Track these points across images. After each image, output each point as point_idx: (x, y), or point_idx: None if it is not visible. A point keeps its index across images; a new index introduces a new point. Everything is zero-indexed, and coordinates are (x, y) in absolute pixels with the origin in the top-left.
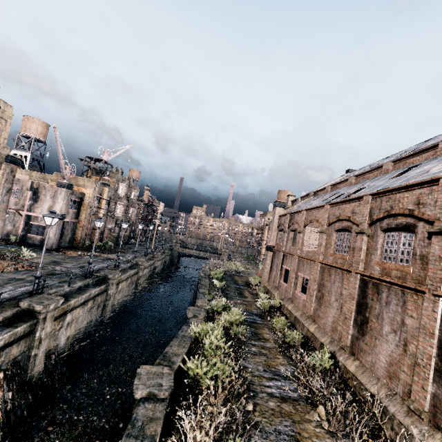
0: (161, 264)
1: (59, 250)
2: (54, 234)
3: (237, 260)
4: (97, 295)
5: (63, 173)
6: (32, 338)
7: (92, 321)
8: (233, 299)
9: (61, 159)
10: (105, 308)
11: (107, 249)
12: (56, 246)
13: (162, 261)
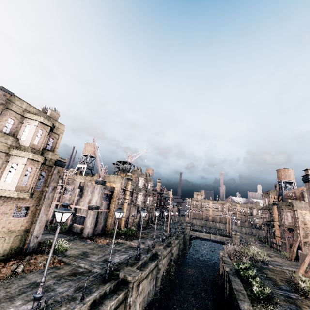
0: (176, 248)
1: (92, 238)
2: (90, 223)
3: (251, 243)
4: (114, 308)
5: (99, 173)
6: None
7: None
8: None
9: (97, 162)
10: None
11: (130, 235)
12: (91, 234)
13: (177, 245)
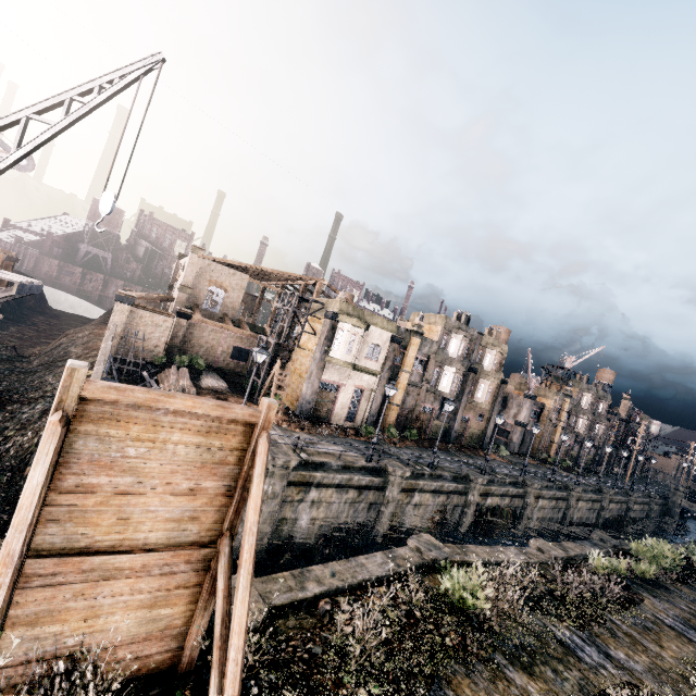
0: (640, 510)
1: (519, 455)
2: (516, 439)
3: None
4: (559, 499)
5: (529, 386)
6: (523, 501)
7: (553, 520)
8: None
9: (529, 374)
10: (564, 516)
11: (564, 467)
12: (517, 451)
13: (643, 507)
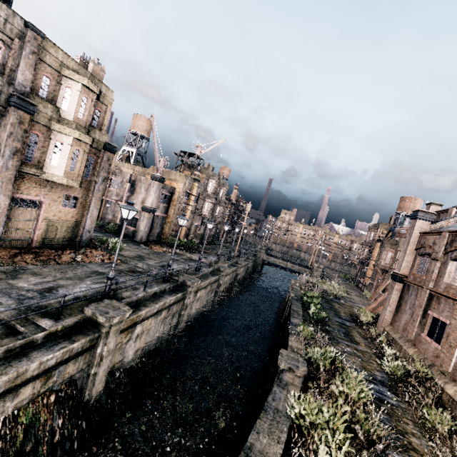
0: (243, 270)
1: (147, 243)
2: (144, 227)
3: (332, 279)
4: (173, 303)
5: (157, 166)
6: (93, 354)
7: (165, 332)
8: (339, 343)
9: (155, 150)
10: (180, 318)
11: (191, 248)
12: (145, 240)
13: (245, 268)
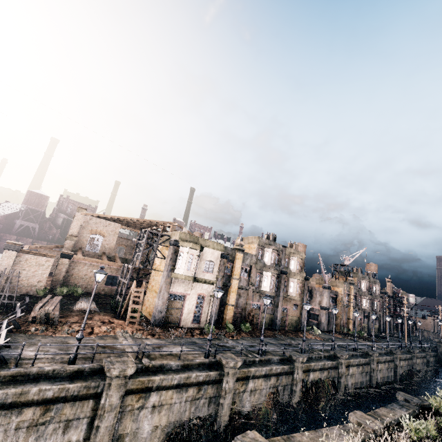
0: (422, 363)
1: (328, 332)
2: (324, 320)
3: None
4: (364, 364)
5: (325, 280)
6: (337, 371)
7: (363, 383)
8: None
9: (323, 271)
10: (371, 378)
11: (361, 337)
12: (326, 329)
13: (423, 360)
